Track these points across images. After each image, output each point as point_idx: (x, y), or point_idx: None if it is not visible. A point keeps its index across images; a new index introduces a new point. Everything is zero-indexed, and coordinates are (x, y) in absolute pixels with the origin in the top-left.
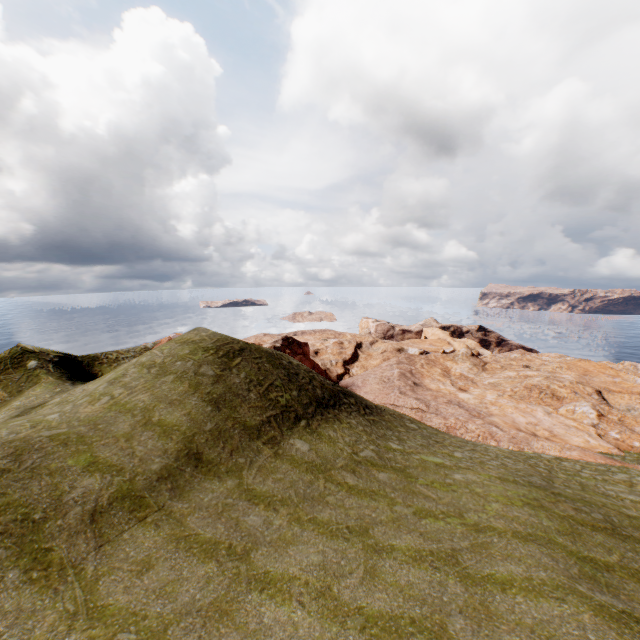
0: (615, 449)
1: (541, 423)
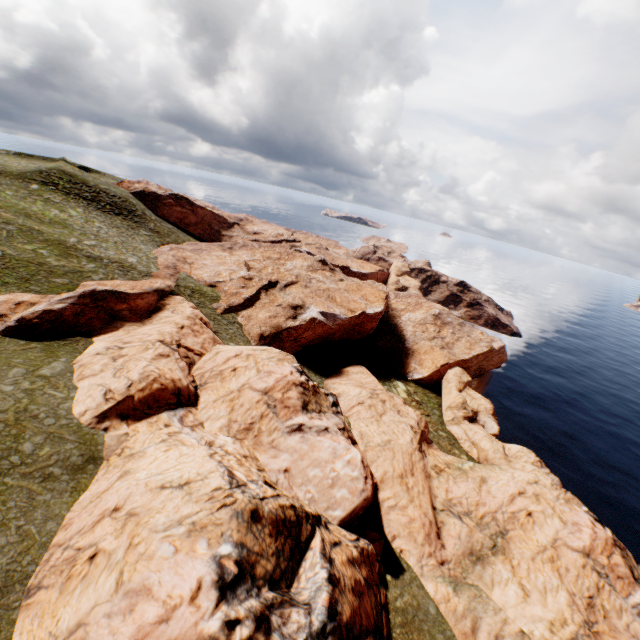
0: (204, 280)
1: (209, 266)
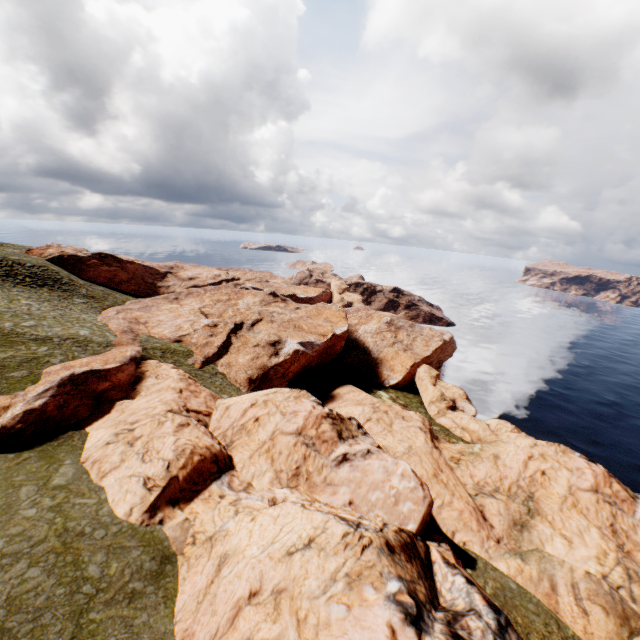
0: (168, 338)
1: (166, 322)
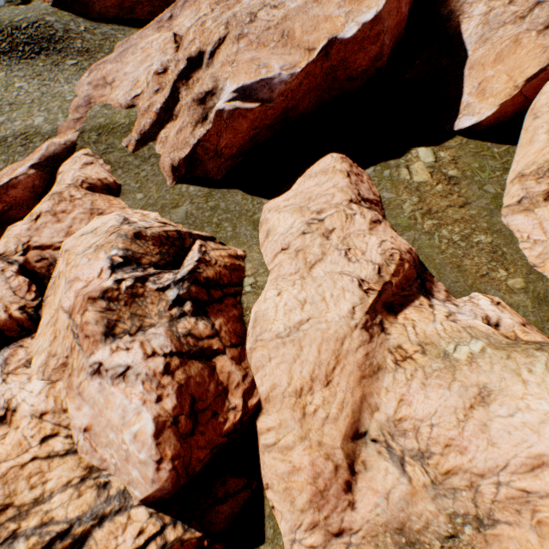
0: (119, 105)
1: (129, 75)
